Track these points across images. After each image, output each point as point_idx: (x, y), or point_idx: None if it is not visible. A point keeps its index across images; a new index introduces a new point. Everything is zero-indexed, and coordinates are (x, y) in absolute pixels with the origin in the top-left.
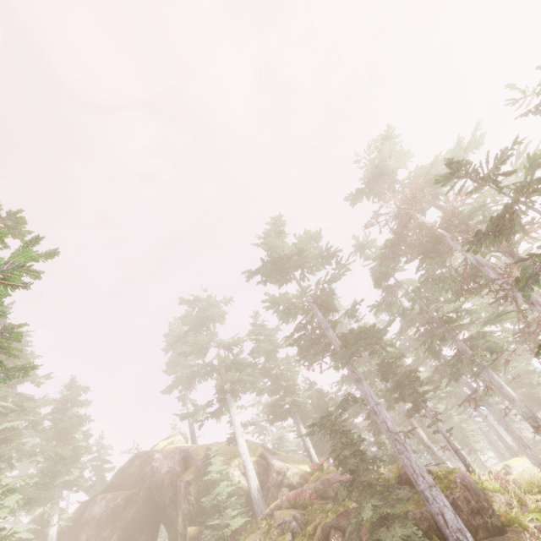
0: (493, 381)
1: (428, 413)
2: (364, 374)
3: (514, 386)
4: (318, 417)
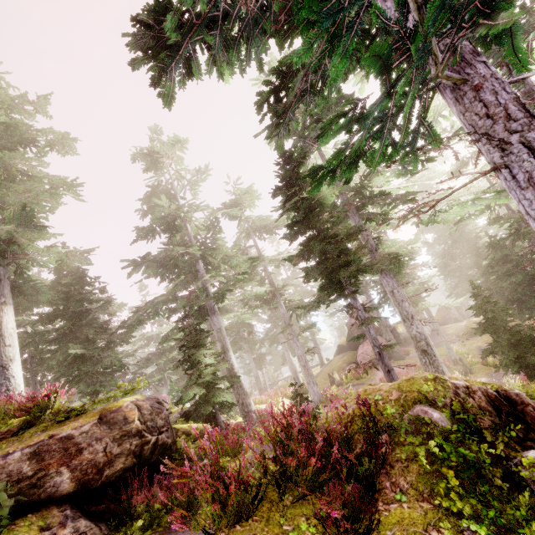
0: (396, 292)
1: (358, 305)
2: (185, 263)
3: (286, 335)
4: (56, 313)
